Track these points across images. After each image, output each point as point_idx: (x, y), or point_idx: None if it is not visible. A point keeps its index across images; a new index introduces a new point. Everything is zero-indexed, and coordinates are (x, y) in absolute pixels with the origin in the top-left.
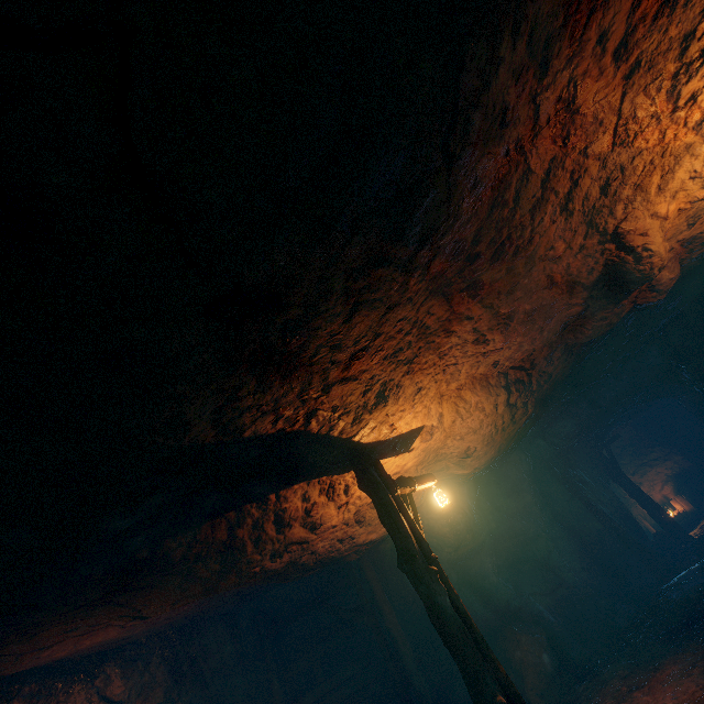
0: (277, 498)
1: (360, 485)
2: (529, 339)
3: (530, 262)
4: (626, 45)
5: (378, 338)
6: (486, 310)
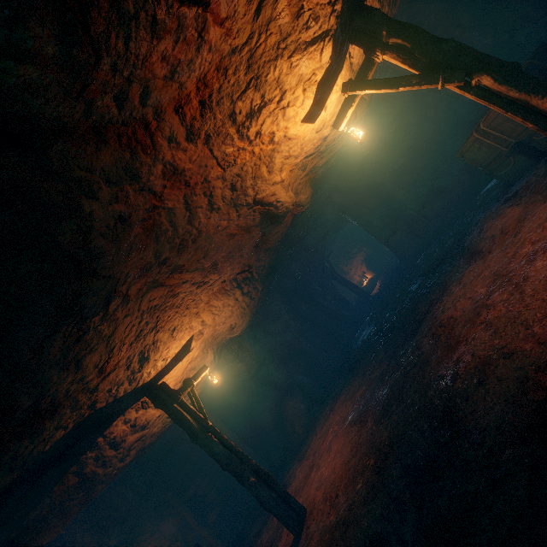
0: (105, 437)
1: (155, 406)
2: (236, 264)
3: (209, 238)
4: (192, 133)
5: (115, 348)
6: (195, 272)
